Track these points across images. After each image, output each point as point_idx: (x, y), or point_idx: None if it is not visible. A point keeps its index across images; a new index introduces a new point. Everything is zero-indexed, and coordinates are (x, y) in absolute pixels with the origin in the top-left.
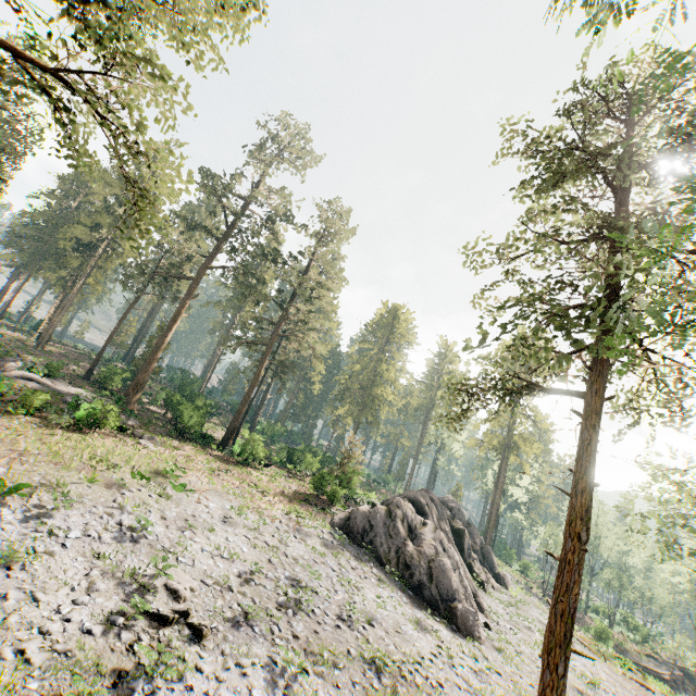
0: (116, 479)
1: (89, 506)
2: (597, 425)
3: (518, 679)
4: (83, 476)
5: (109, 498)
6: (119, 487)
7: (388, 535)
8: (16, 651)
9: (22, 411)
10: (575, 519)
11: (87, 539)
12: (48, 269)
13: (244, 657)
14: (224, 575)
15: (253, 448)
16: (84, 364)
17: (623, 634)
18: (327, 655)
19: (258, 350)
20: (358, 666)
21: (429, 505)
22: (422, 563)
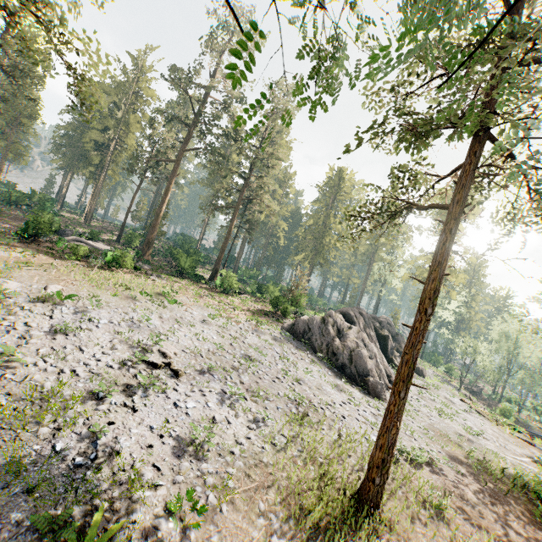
0: (130, 295)
1: (113, 308)
2: (453, 229)
3: (409, 423)
4: (110, 293)
5: (126, 305)
6: (132, 300)
7: (322, 335)
8: (71, 371)
9: (73, 258)
10: (425, 299)
11: (111, 325)
12: (82, 167)
13: (205, 388)
14: (198, 349)
15: (229, 282)
16: (116, 233)
17: (529, 416)
18: (262, 394)
19: (231, 214)
20: (283, 401)
21: (357, 316)
22: (345, 352)
